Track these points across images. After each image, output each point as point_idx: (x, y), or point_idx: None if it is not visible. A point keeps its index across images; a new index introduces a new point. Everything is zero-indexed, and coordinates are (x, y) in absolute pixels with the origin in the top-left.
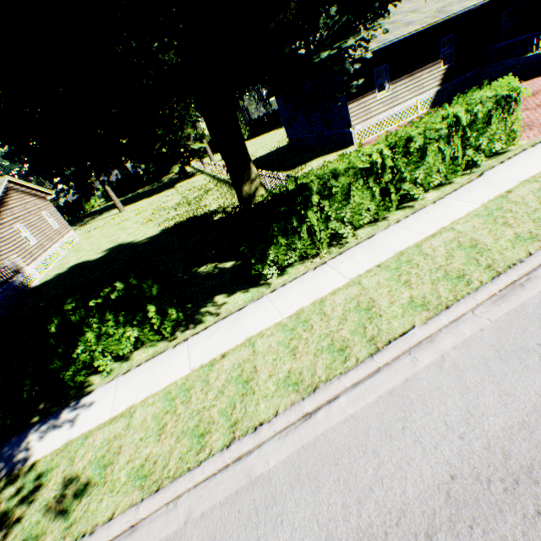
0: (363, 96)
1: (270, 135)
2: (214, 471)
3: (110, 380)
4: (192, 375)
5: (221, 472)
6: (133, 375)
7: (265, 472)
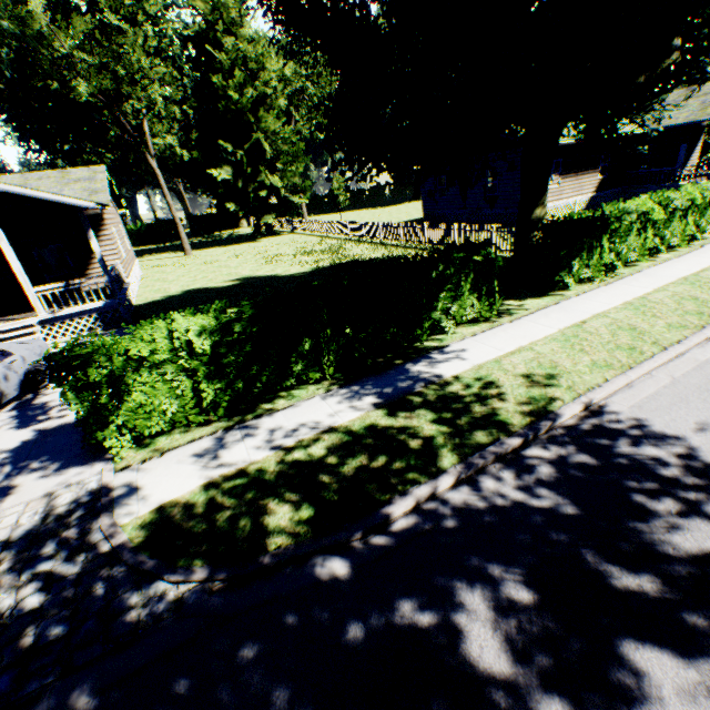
0: None
1: (363, 212)
2: (665, 360)
3: (460, 340)
4: (564, 331)
5: (670, 362)
6: (487, 336)
7: (708, 358)
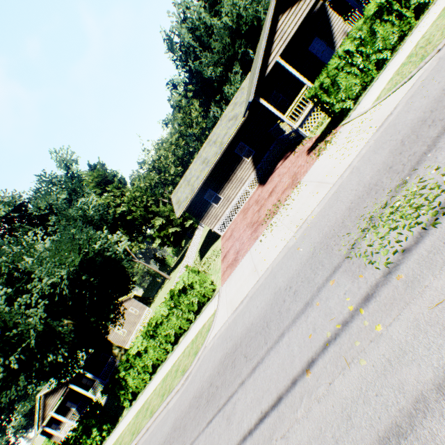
0: (207, 212)
1: None
2: None
3: None
4: None
5: None
6: None
7: None
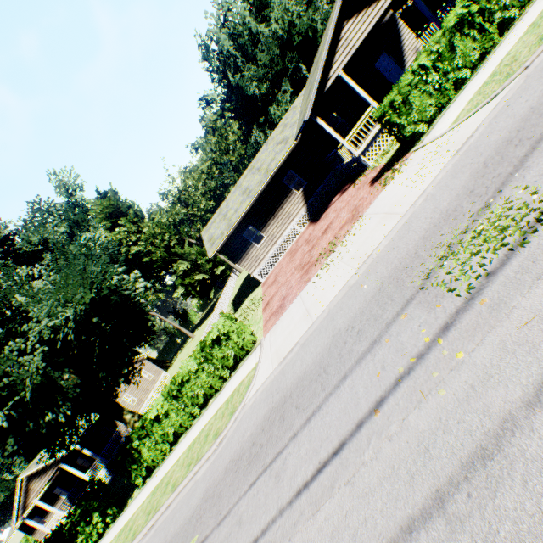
0: (247, 253)
1: None
2: None
3: None
4: None
5: None
6: None
7: None
